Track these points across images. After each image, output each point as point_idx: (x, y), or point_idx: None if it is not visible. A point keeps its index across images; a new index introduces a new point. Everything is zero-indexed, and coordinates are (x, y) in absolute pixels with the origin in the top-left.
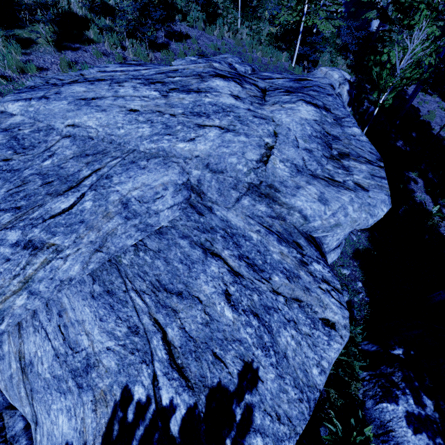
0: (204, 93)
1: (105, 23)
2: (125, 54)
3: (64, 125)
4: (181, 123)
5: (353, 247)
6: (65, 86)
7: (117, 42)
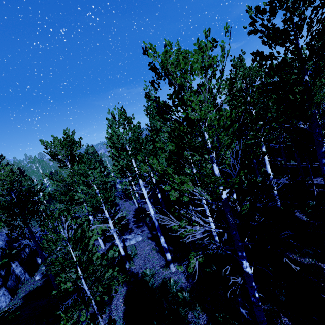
0: None
1: None
2: None
3: None
4: None
5: (28, 291)
6: None
7: None
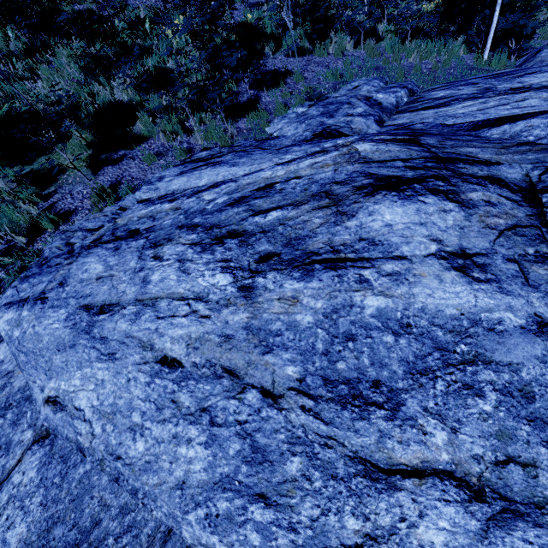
0: (353, 268)
1: (159, 102)
2: (191, 142)
3: (42, 397)
4: (300, 443)
5: None
6: (79, 258)
7: (177, 127)
